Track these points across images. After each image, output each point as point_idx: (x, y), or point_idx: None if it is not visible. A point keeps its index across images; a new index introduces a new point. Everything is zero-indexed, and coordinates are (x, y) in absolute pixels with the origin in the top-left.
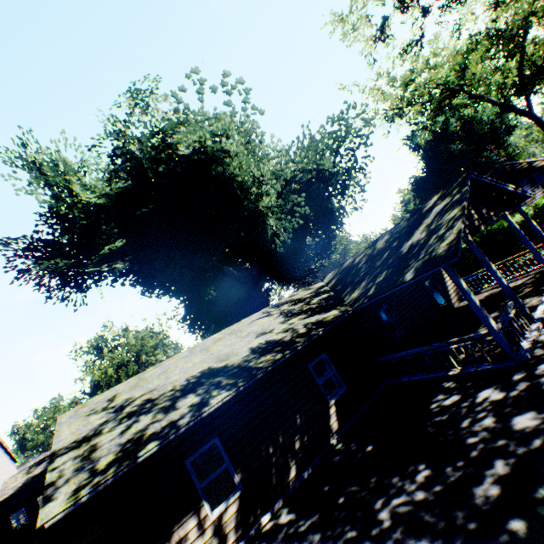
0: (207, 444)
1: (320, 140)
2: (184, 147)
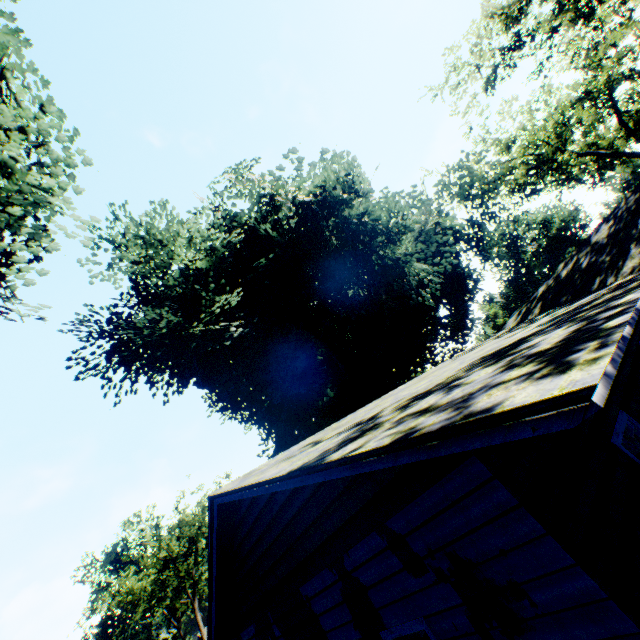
0: (618, 419)
1: (445, 188)
2: (303, 196)
